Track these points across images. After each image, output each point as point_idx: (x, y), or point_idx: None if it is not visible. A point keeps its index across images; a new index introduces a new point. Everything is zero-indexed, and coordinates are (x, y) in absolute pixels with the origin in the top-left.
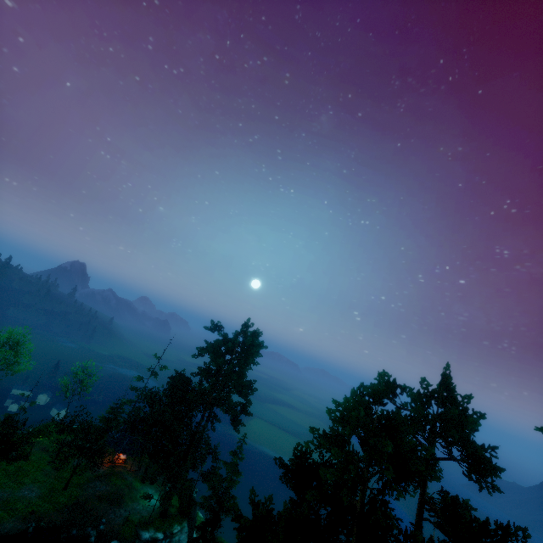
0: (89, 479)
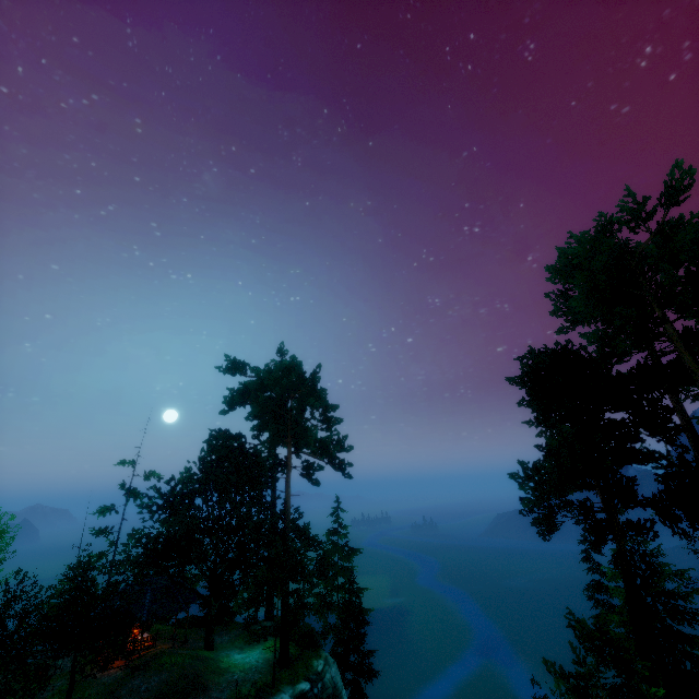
0: (107, 693)
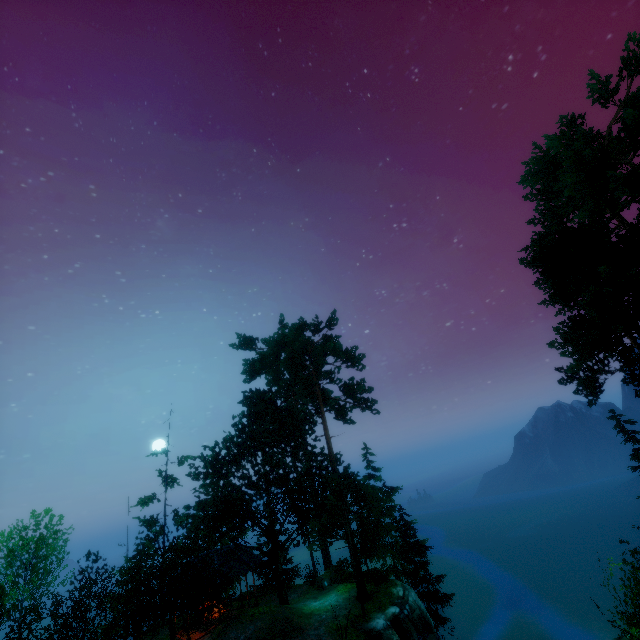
0: None
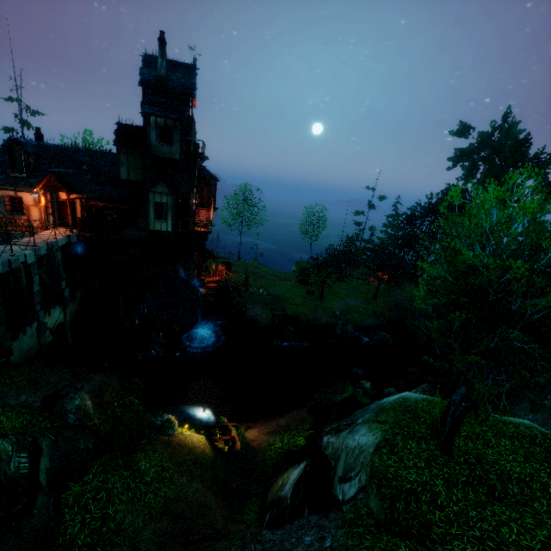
0: (385, 291)
